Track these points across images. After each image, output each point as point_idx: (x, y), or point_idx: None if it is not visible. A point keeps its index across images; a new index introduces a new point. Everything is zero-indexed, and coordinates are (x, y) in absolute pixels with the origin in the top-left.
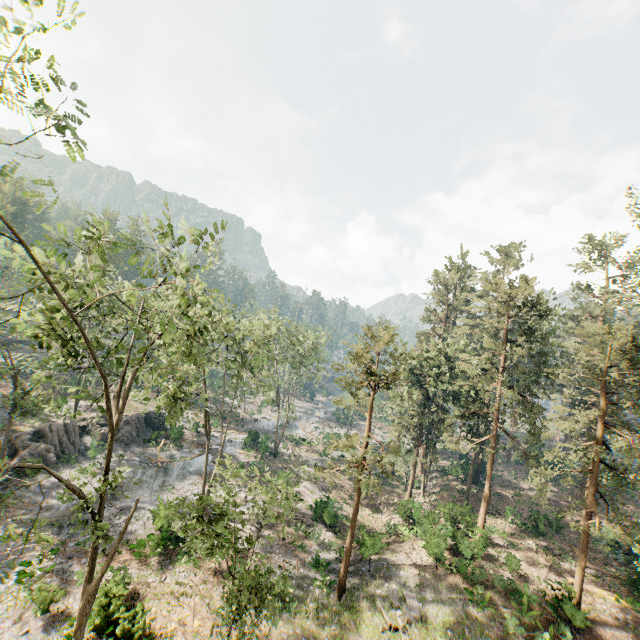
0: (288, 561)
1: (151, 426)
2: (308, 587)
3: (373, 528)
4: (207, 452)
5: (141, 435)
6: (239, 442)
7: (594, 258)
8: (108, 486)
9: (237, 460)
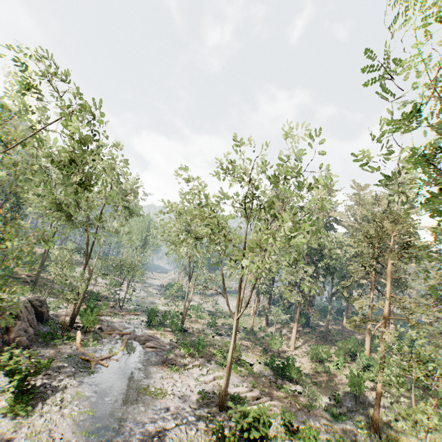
0: (320, 422)
1: (37, 317)
2: (357, 438)
3: (302, 372)
4: (234, 333)
5: (36, 331)
6: (137, 323)
7: (351, 197)
8: (81, 416)
9: (162, 341)
